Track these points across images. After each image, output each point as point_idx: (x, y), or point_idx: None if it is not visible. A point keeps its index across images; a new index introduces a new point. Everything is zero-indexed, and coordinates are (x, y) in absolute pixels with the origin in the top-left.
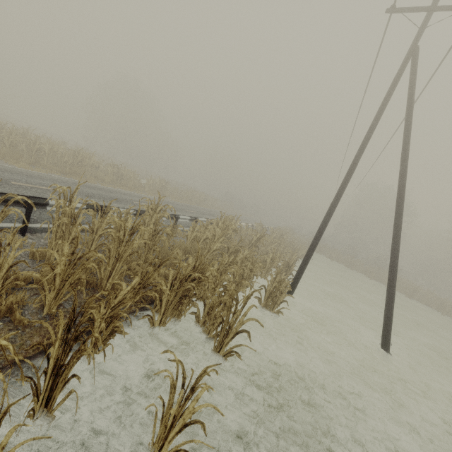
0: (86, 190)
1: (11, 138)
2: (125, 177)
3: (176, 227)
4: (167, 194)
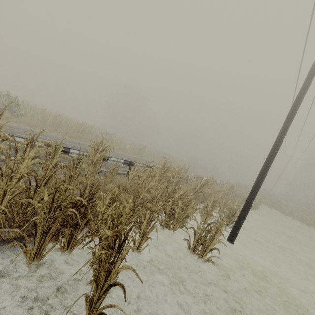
0: (75, 144)
1: (42, 115)
2: (114, 142)
3: (118, 166)
4: (144, 155)
